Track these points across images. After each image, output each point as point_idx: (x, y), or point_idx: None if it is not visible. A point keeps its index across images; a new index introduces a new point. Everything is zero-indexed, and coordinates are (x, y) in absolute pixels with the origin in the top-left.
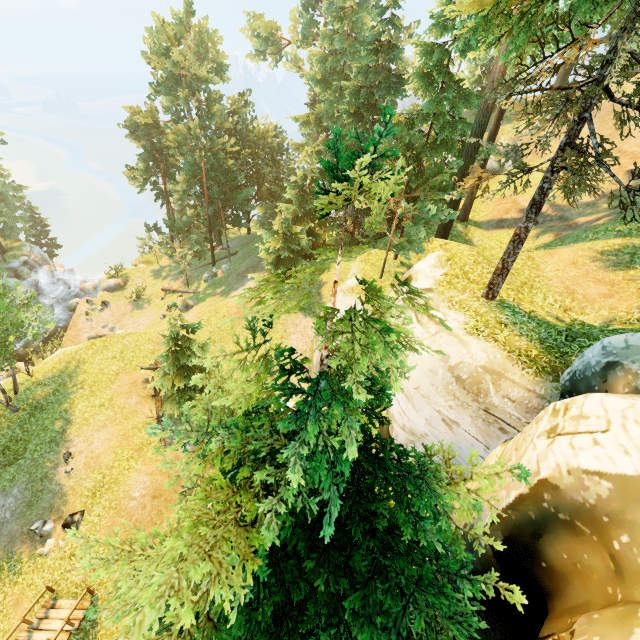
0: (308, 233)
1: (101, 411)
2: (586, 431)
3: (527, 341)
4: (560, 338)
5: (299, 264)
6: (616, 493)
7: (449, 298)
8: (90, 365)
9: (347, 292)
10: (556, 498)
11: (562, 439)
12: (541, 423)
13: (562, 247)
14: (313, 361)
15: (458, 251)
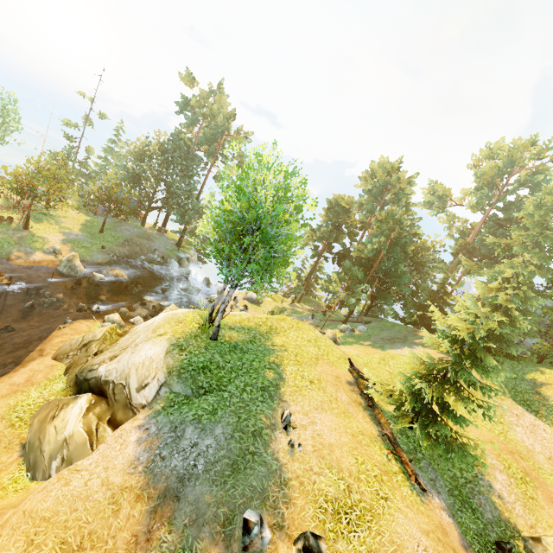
0: None
1: (313, 387)
2: None
3: None
4: None
5: (512, 348)
6: None
7: None
8: (284, 335)
9: None
10: None
11: None
12: None
13: None
14: None
15: None
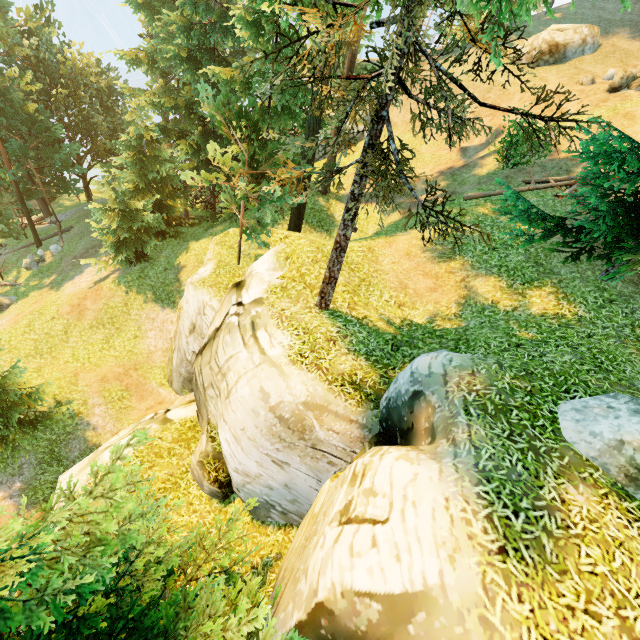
0: (158, 205)
1: None
2: (371, 518)
3: (354, 359)
4: (387, 348)
5: (147, 246)
6: (385, 615)
7: (280, 312)
8: None
9: (198, 285)
10: (332, 624)
11: (347, 533)
12: (339, 496)
13: (401, 234)
14: (173, 363)
15: (298, 247)
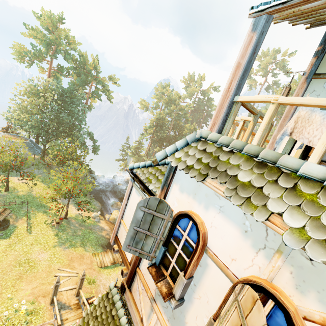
0: None
1: None
2: None
3: None
4: None
5: None
6: None
7: None
8: None
9: None
10: None
11: None
12: None
13: None
14: None
15: None
